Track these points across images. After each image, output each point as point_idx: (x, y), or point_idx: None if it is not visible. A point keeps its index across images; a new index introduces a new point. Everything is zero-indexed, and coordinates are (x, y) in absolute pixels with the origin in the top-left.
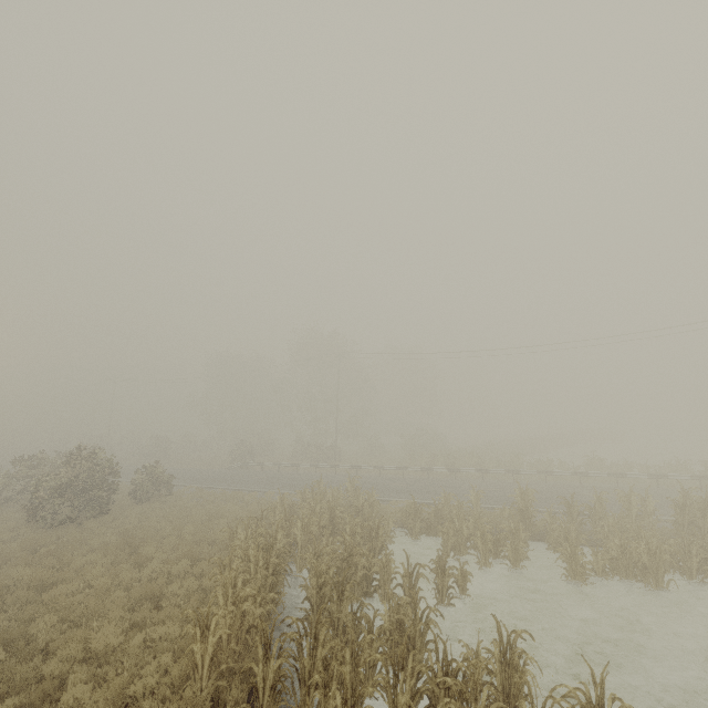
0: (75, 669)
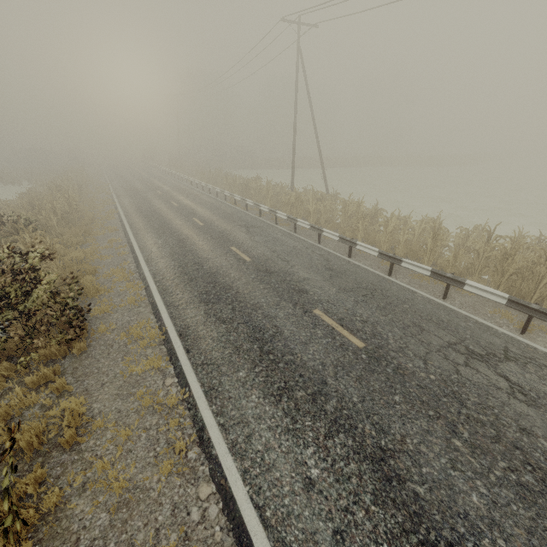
0: None
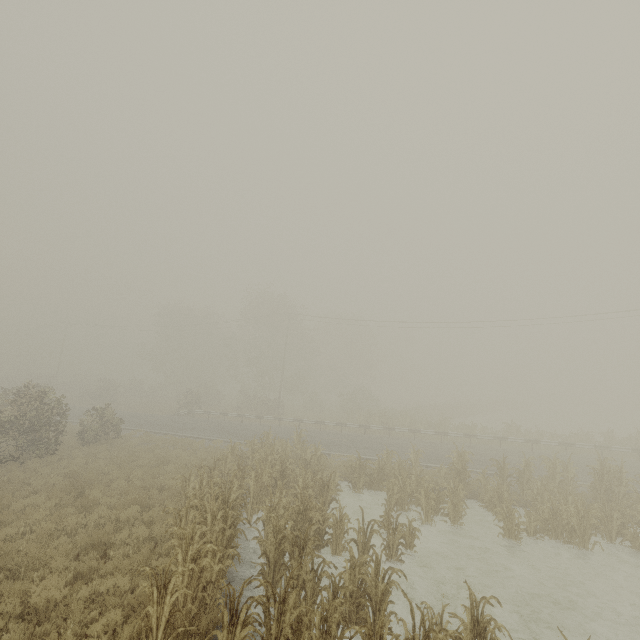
0: (10, 627)
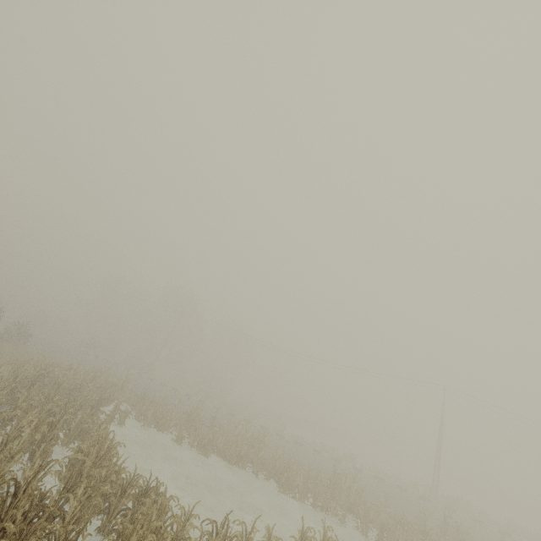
0: None
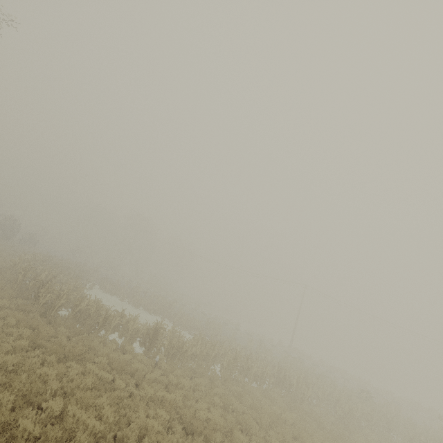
0: None
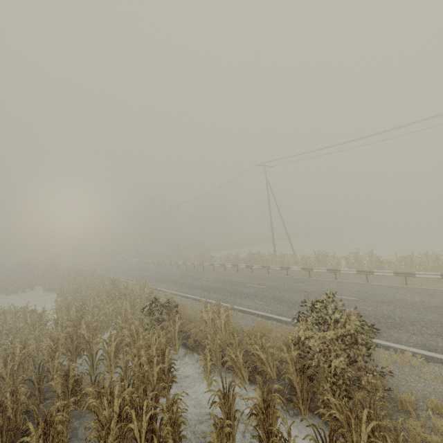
0: None
